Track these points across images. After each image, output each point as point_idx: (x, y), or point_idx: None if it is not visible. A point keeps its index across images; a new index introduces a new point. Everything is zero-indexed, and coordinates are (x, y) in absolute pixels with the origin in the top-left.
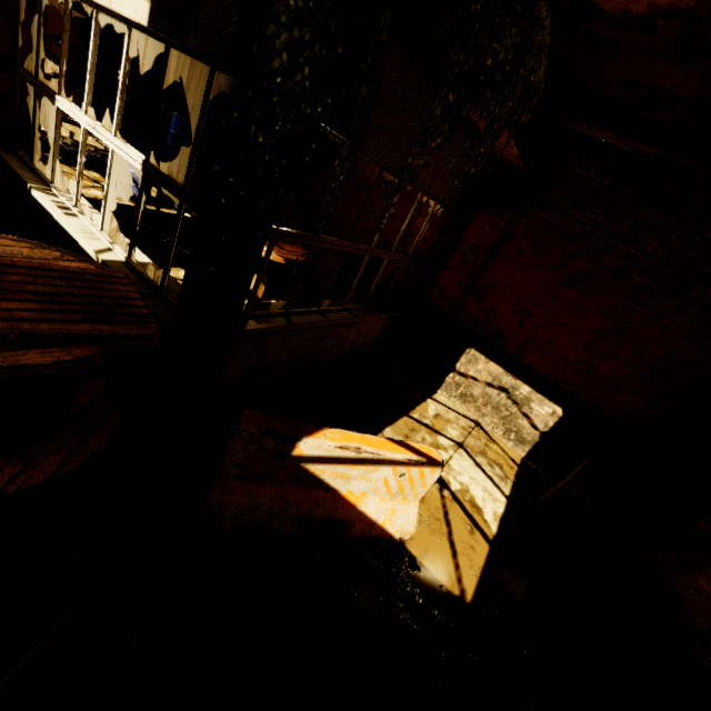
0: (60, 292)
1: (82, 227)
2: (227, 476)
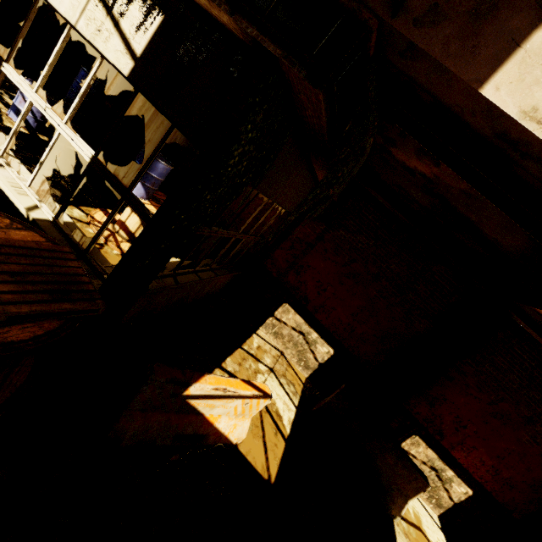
0: (28, 271)
1: (10, 179)
2: (132, 409)
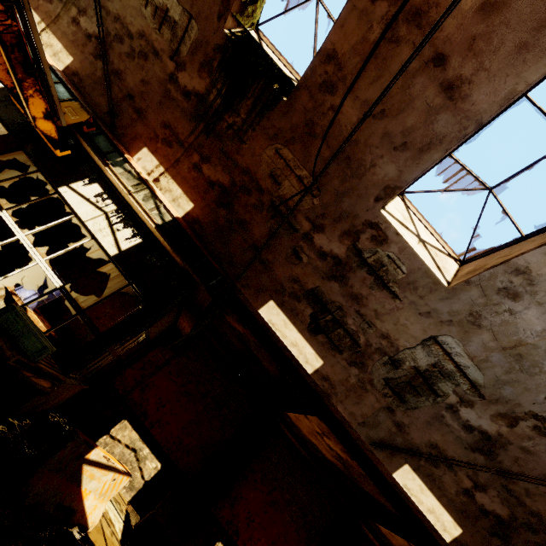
0: None
1: None
2: (46, 466)
